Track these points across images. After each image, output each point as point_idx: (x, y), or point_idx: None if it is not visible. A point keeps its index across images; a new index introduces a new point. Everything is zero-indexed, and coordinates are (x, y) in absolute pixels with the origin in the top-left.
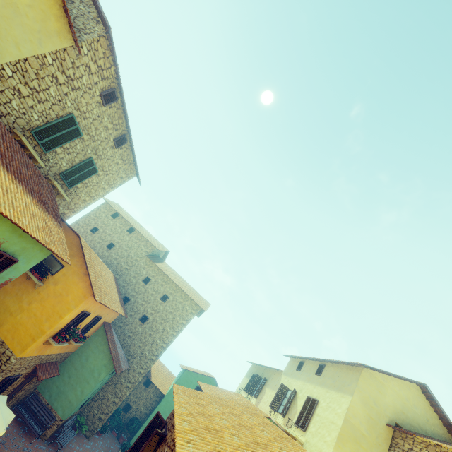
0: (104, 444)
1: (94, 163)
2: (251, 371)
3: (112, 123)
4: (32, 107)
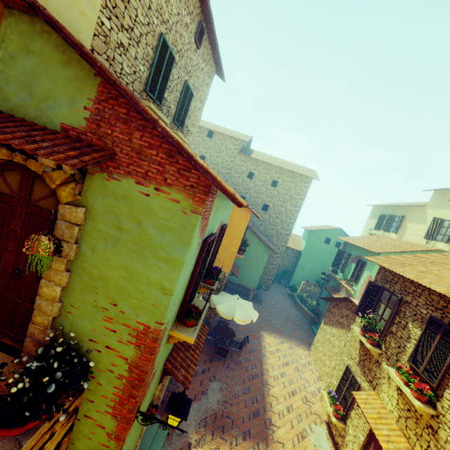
0: (276, 290)
1: (189, 86)
2: (375, 212)
3: (188, 12)
4: (135, 58)
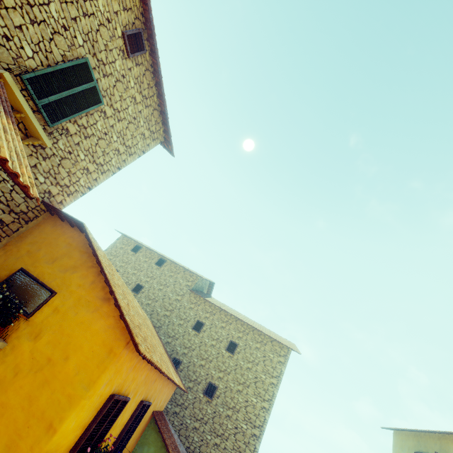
0: None
1: (94, 76)
2: (403, 445)
3: None
4: None
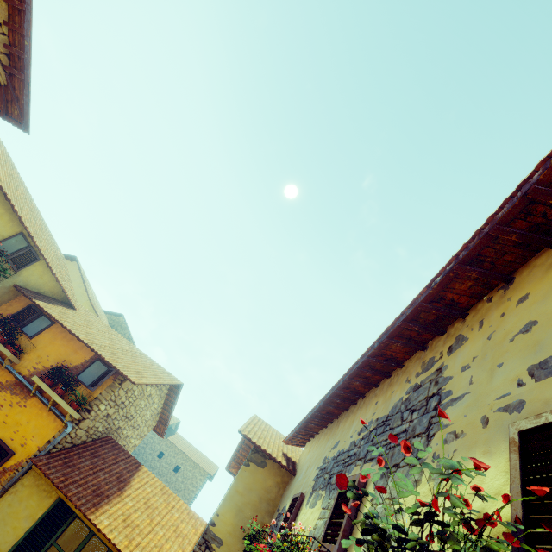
0: None
1: None
2: None
3: None
4: None
